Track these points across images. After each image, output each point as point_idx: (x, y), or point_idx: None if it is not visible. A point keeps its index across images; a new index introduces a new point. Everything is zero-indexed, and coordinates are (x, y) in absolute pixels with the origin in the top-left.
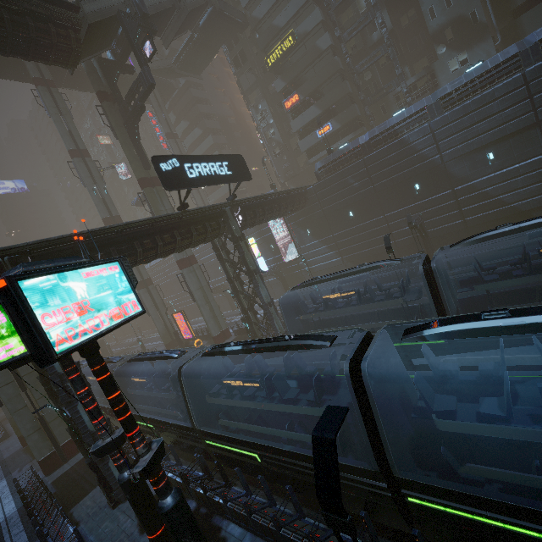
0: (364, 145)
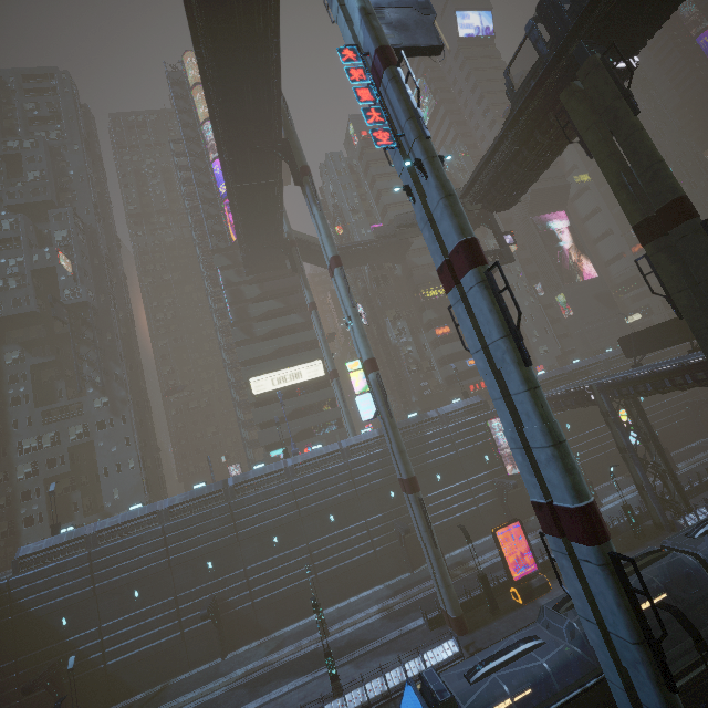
0: (569, 373)
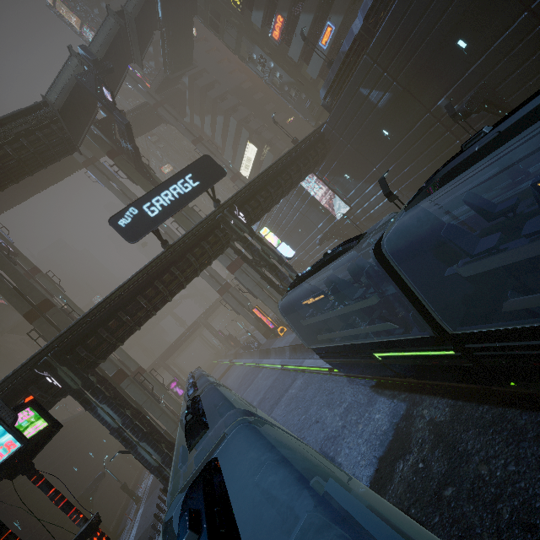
0: (360, 33)
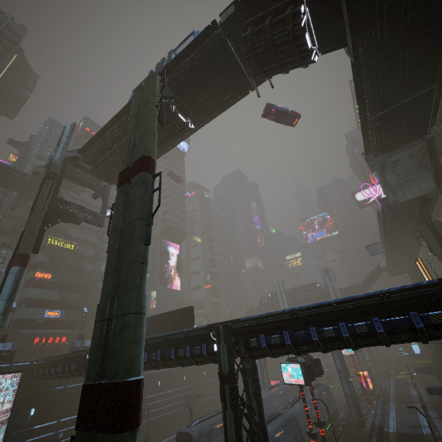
0: None
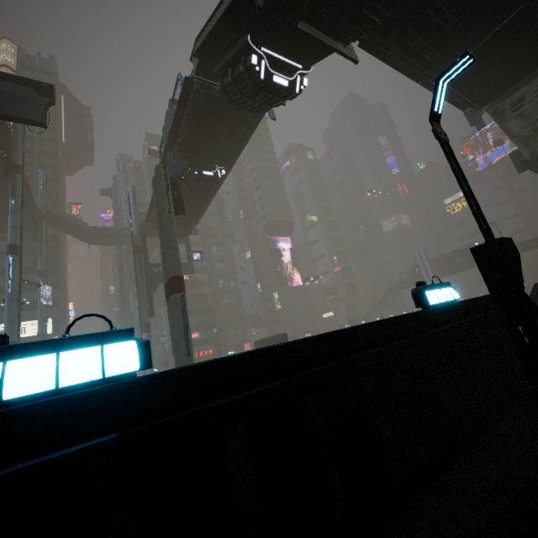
0: None
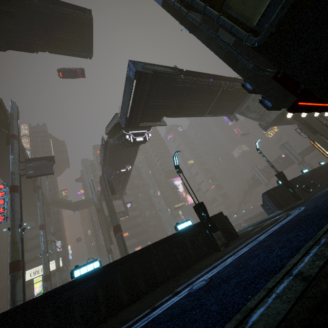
0: None
